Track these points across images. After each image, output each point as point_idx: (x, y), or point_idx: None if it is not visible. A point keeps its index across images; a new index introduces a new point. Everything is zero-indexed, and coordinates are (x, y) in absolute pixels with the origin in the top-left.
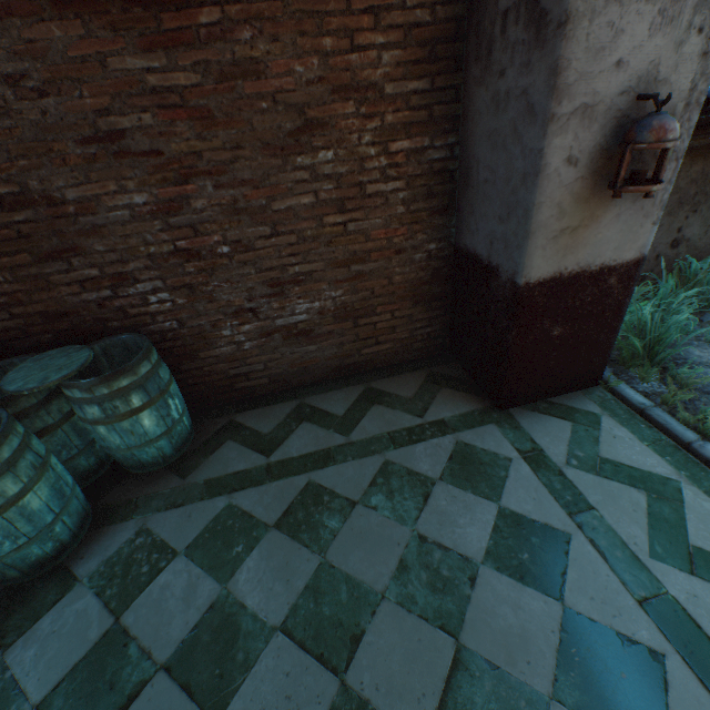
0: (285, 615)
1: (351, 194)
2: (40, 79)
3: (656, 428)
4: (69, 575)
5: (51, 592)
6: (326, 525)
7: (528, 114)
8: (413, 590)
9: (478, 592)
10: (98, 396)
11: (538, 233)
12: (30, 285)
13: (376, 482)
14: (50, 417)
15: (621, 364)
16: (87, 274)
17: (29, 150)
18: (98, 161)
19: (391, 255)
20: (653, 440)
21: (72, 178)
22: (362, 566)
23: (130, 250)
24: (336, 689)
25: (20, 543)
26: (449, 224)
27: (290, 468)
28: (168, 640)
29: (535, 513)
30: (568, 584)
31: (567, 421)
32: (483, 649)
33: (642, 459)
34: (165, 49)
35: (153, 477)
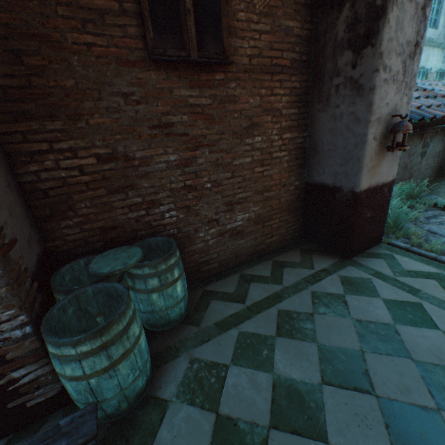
0: (320, 376)
1: (266, 157)
2: (139, 96)
3: (417, 255)
4: (158, 400)
5: (153, 414)
6: (305, 327)
7: (355, 121)
8: (374, 344)
9: (403, 336)
10: (159, 271)
11: (364, 168)
12: (99, 209)
13: (315, 302)
14: None
15: (383, 233)
16: (134, 201)
17: (123, 130)
18: (156, 137)
19: (280, 188)
20: (420, 260)
21: (141, 145)
22: (340, 341)
23: (161, 186)
24: (376, 400)
25: (135, 375)
26: (303, 172)
27: (262, 306)
28: (261, 412)
29: (399, 297)
30: (436, 322)
31: (380, 258)
32: (426, 359)
33: (422, 267)
34: (199, 88)
35: (176, 330)
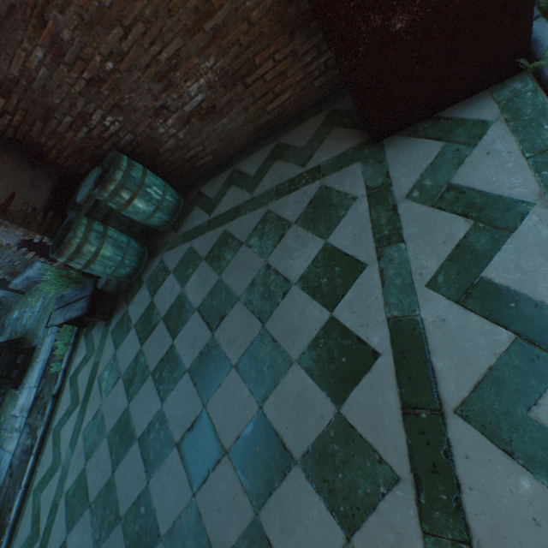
0: (200, 304)
1: None
2: None
3: None
4: (141, 280)
5: (137, 287)
6: (225, 258)
7: None
8: (253, 297)
9: (285, 302)
10: (106, 198)
11: None
12: (56, 139)
13: (257, 228)
14: (104, 211)
15: None
16: (68, 122)
17: None
18: (0, 39)
19: None
20: (544, 149)
21: (5, 60)
22: (234, 282)
23: (69, 95)
24: (210, 337)
25: (113, 269)
26: None
27: (218, 222)
28: (164, 309)
29: (349, 247)
30: (343, 302)
31: (440, 142)
32: (274, 332)
33: (503, 180)
34: None
35: (166, 233)
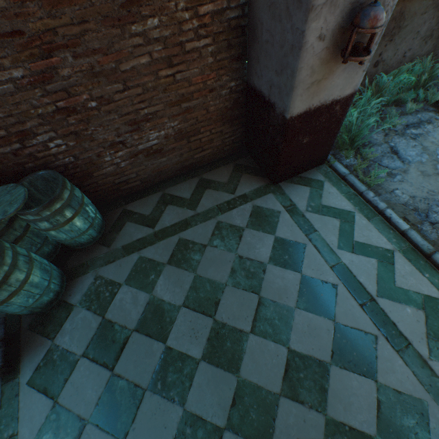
0: (183, 300)
1: (175, 52)
2: None
3: (349, 186)
4: (67, 304)
5: (62, 313)
6: (194, 258)
7: None
8: (239, 280)
9: (267, 276)
10: (44, 217)
11: (299, 87)
12: None
13: (215, 233)
14: (17, 232)
15: (337, 148)
16: None
17: None
18: None
19: (206, 94)
20: (347, 193)
21: None
22: (214, 274)
23: (23, 113)
24: (212, 322)
25: (37, 298)
26: (243, 67)
27: (167, 233)
28: (132, 320)
29: (291, 237)
30: (304, 265)
31: (308, 187)
32: (269, 296)
33: (340, 203)
34: None
35: (91, 249)
